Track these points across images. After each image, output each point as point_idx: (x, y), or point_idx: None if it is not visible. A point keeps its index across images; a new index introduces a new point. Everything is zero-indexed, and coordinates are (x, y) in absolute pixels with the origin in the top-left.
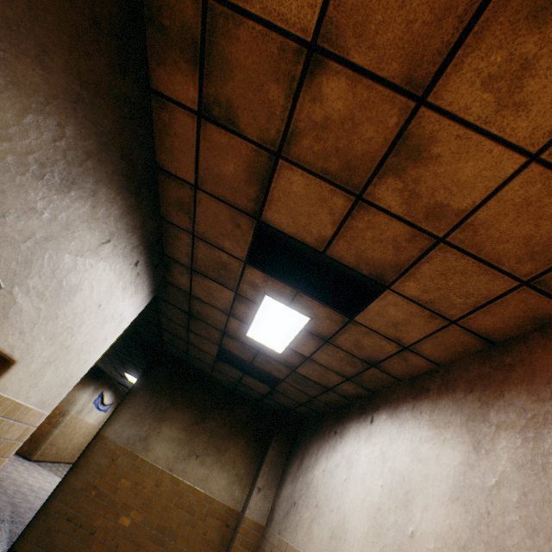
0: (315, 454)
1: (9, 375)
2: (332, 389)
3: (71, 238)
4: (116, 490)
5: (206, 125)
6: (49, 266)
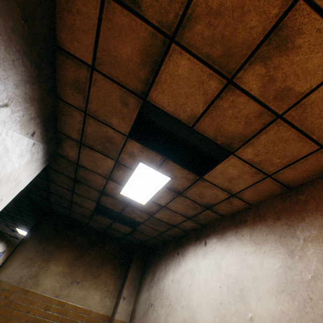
0: (164, 270)
1: None
2: (176, 226)
3: None
4: (9, 321)
5: (110, 3)
6: None
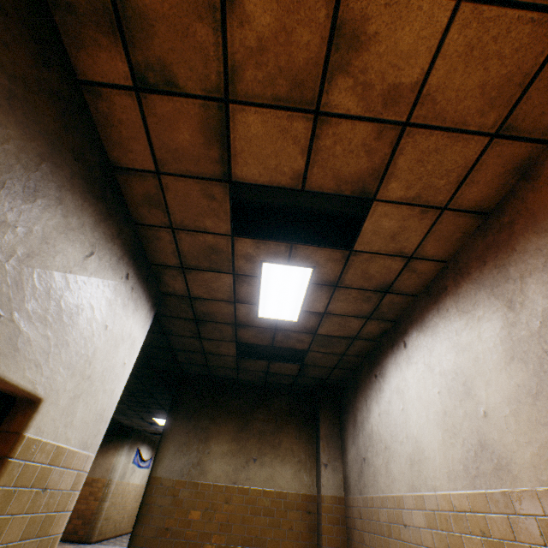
0: (365, 406)
1: (41, 416)
2: (357, 337)
3: (53, 253)
4: (188, 523)
5: (147, 98)
6: (41, 287)
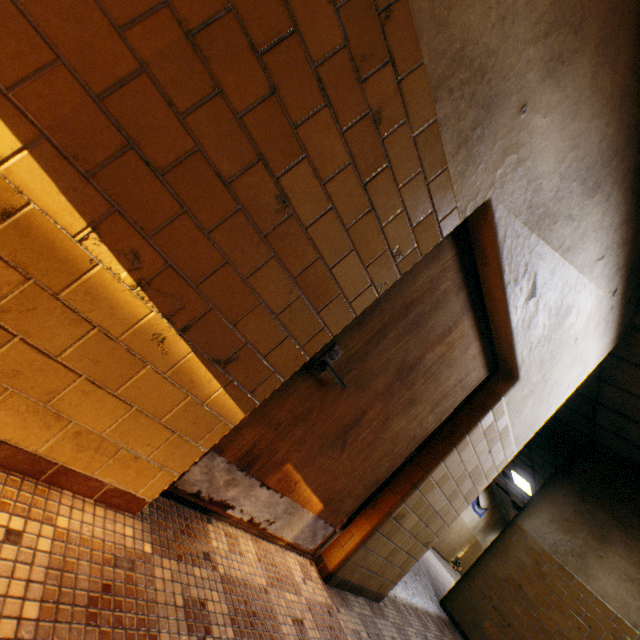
0: None
1: (512, 391)
2: None
3: (579, 250)
4: (546, 605)
5: None
6: (560, 280)
